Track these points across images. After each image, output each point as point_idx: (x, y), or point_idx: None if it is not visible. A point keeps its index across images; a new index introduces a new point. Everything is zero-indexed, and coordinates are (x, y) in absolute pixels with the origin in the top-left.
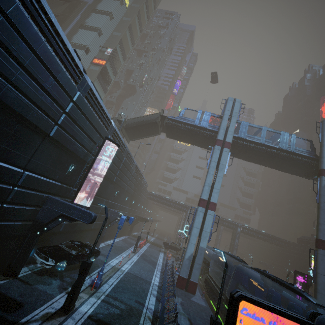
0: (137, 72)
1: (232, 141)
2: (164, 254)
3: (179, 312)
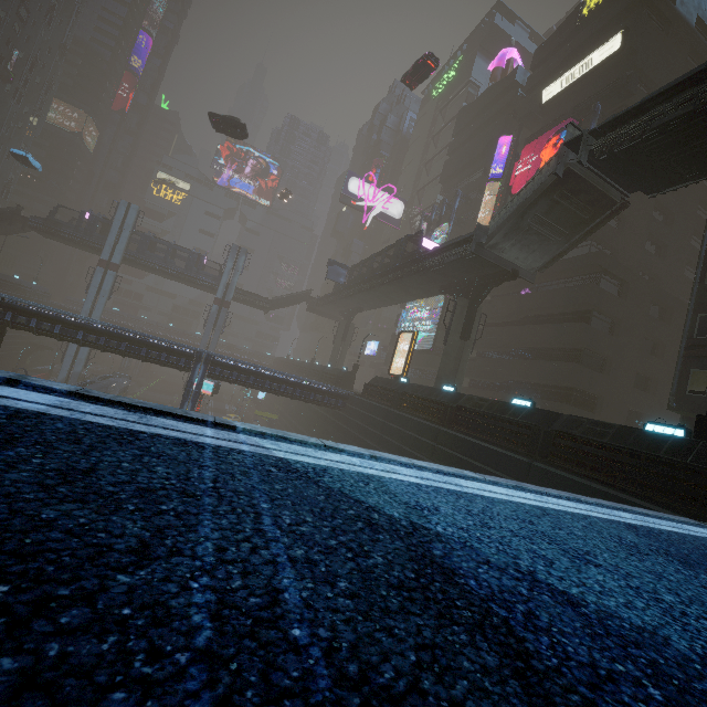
0: None
1: (128, 259)
2: None
3: None
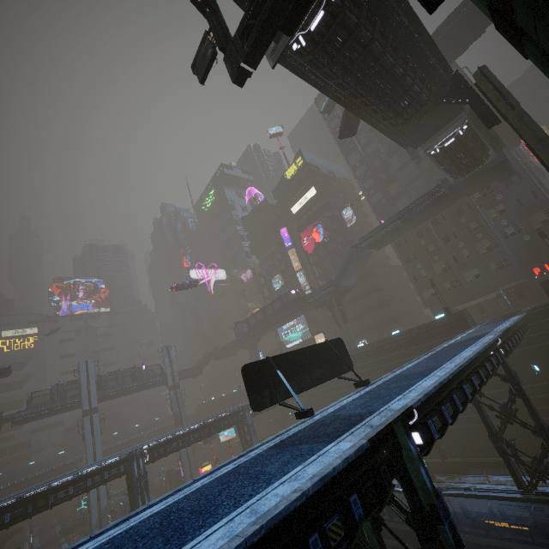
0: None
1: (99, 399)
2: (68, 542)
3: None
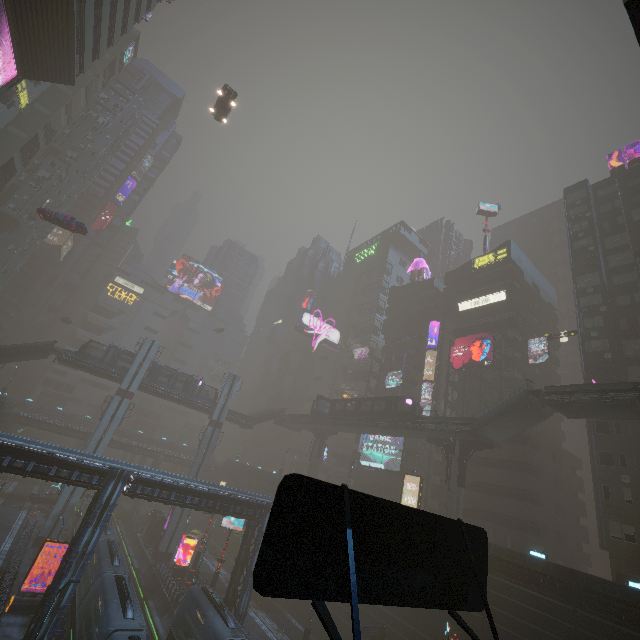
0: (29, 194)
1: (141, 386)
2: (29, 512)
3: (26, 564)
